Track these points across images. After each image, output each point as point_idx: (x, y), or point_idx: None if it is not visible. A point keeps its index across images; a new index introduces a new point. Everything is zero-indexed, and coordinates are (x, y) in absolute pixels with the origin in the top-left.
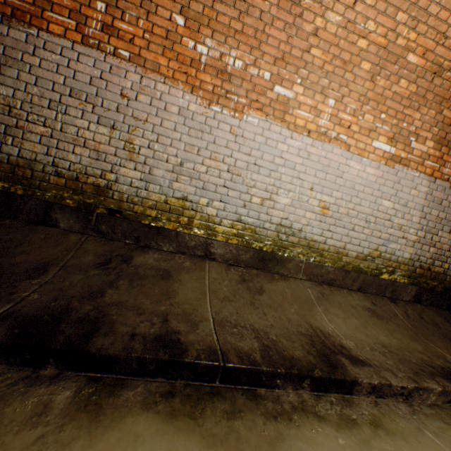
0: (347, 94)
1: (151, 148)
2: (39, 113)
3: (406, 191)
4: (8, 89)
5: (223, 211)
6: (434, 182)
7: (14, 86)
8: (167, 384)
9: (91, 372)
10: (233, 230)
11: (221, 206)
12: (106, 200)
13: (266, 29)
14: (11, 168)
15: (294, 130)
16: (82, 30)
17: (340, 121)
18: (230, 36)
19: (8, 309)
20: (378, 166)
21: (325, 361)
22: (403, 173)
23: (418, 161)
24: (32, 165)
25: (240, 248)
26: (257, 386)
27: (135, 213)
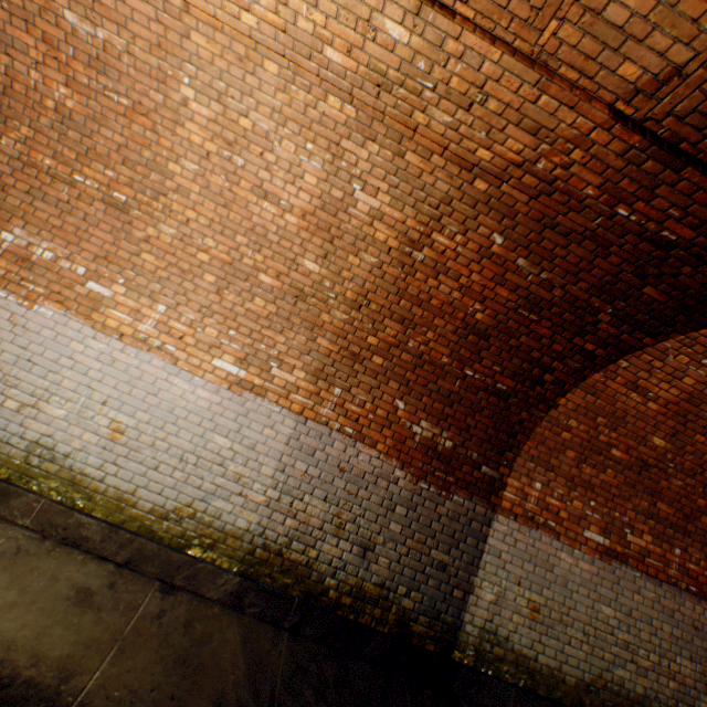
0: (185, 302)
1: None
2: None
3: (258, 428)
4: None
5: None
6: (305, 424)
7: None
8: None
9: None
10: None
11: None
12: None
13: (91, 229)
14: None
15: (102, 330)
16: None
17: (170, 329)
18: (46, 230)
19: None
20: (217, 390)
21: None
22: (256, 403)
23: (282, 392)
24: None
25: None
26: None
27: None
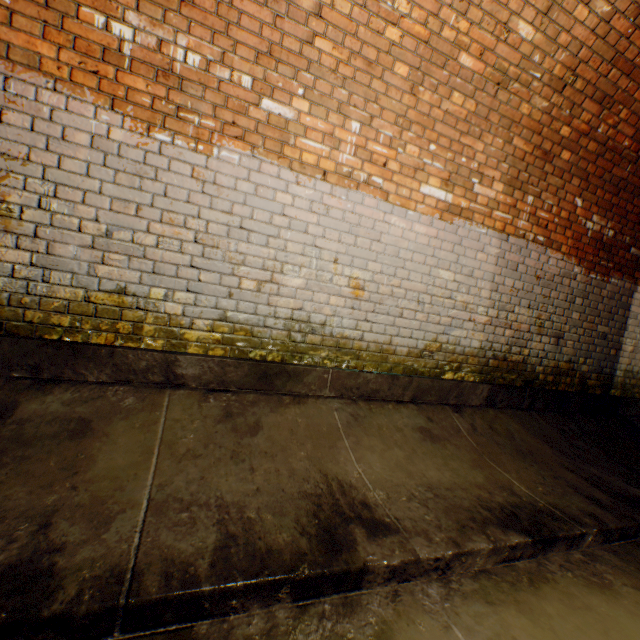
0: (378, 113)
1: (46, 208)
2: None
3: (471, 255)
4: None
5: (194, 306)
6: (507, 241)
7: None
8: None
9: None
10: (215, 335)
11: (190, 298)
12: None
13: (236, 1)
14: None
15: (300, 170)
16: None
17: (370, 156)
18: (172, 10)
19: None
20: (430, 222)
21: (326, 543)
22: (465, 229)
23: (485, 211)
24: None
25: (227, 362)
26: (196, 619)
27: (30, 324)
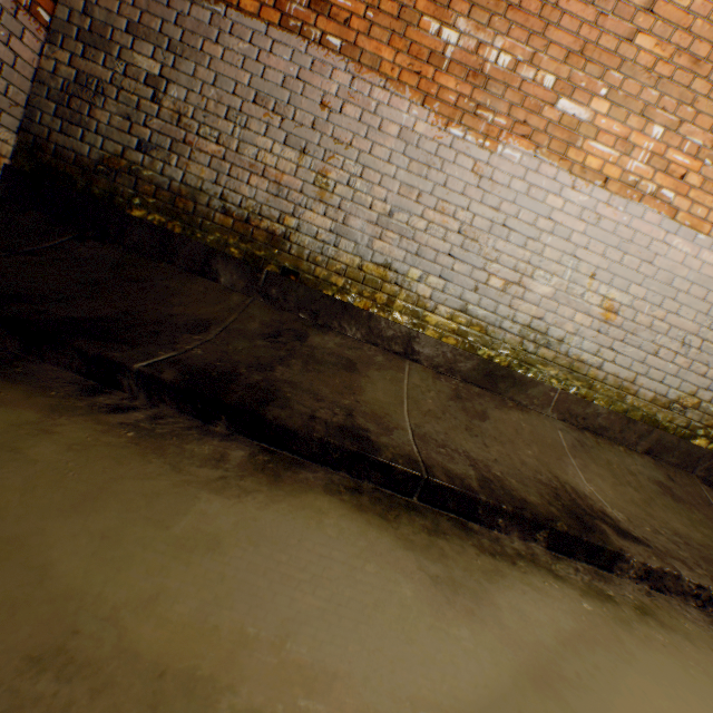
0: (689, 117)
1: (351, 186)
2: (212, 124)
3: None
4: (180, 89)
5: (441, 292)
6: None
7: (188, 86)
8: (351, 481)
9: (264, 443)
10: (452, 324)
11: (440, 284)
12: (280, 255)
13: (561, 2)
14: (172, 197)
15: (579, 174)
16: (281, 7)
17: (666, 165)
18: (497, 15)
19: (175, 356)
20: None
21: (575, 519)
22: None
23: None
24: (195, 196)
25: (459, 351)
26: (468, 519)
27: (316, 279)
